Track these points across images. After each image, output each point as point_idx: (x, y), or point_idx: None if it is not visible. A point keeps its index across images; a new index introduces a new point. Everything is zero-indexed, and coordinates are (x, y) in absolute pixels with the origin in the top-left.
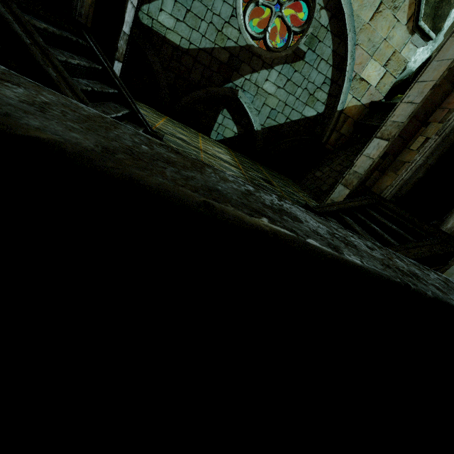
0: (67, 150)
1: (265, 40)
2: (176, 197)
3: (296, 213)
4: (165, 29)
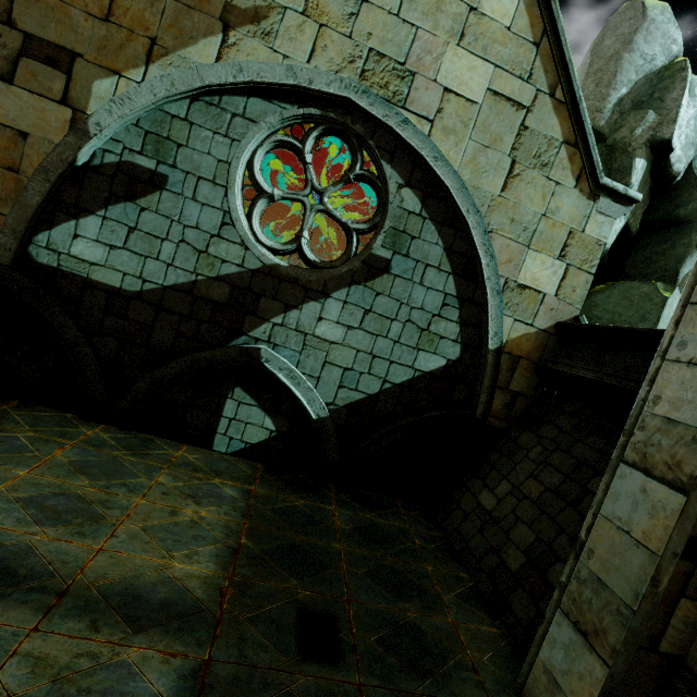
0: None
1: (302, 251)
2: None
3: None
4: (88, 265)
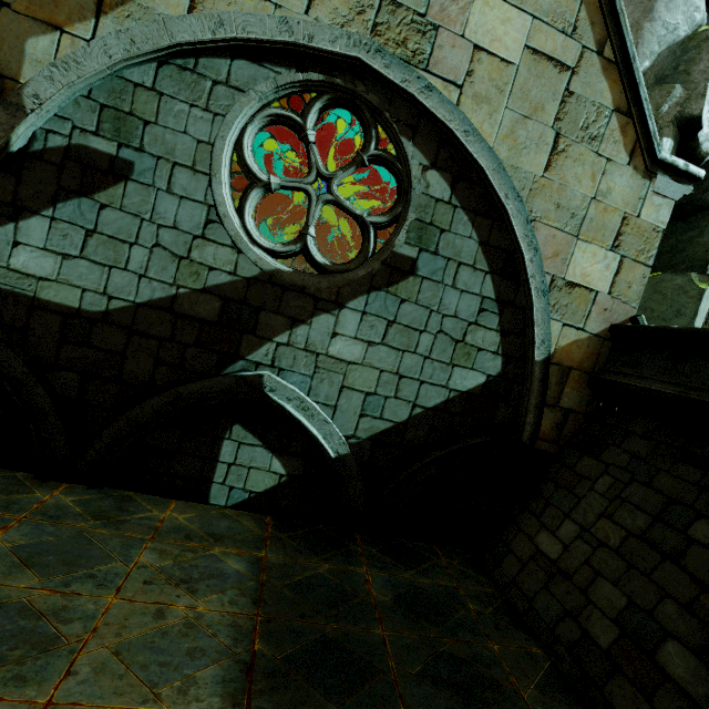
0: None
1: (308, 253)
2: None
3: None
4: (35, 281)
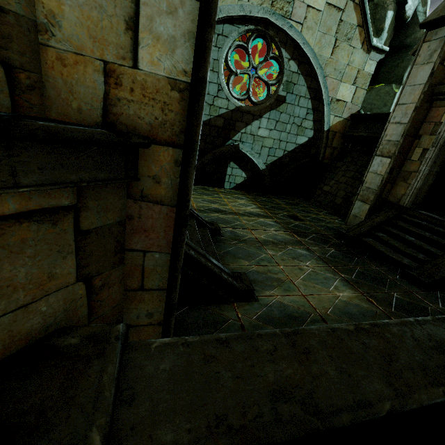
0: (398, 408)
1: (250, 98)
2: (436, 400)
3: (439, 335)
4: None
